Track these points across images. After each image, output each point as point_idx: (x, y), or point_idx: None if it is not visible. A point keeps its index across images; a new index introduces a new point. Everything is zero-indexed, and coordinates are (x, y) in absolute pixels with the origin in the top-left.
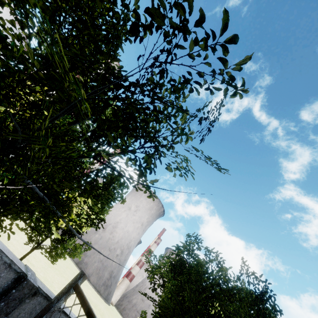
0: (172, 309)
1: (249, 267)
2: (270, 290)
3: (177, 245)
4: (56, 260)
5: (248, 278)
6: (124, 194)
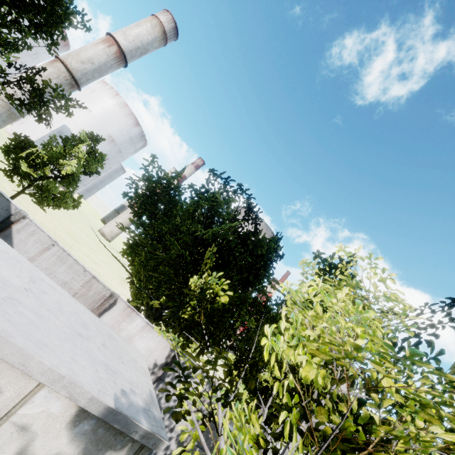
0: (142, 233)
1: (253, 198)
2: (230, 186)
3: (143, 166)
4: (45, 206)
5: (247, 209)
6: (71, 107)
